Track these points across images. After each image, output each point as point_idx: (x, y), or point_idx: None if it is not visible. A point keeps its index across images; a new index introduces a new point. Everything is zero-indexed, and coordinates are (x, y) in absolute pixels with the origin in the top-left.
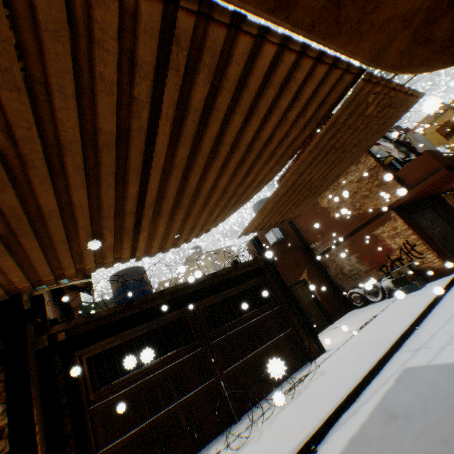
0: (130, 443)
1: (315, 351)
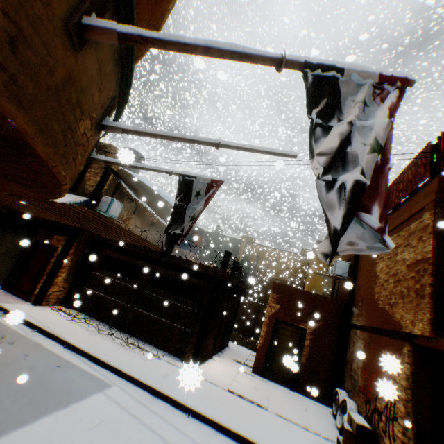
0: (93, 294)
1: (187, 358)
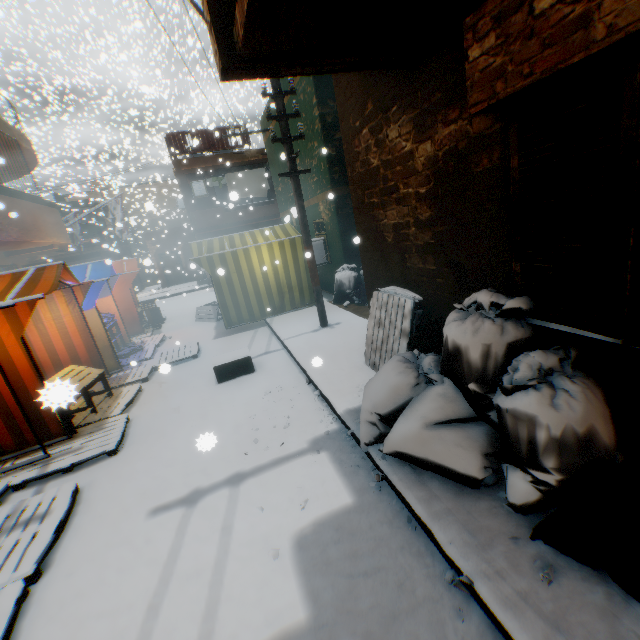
0: None
1: None
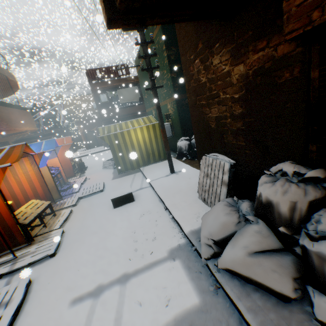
0: None
1: None
